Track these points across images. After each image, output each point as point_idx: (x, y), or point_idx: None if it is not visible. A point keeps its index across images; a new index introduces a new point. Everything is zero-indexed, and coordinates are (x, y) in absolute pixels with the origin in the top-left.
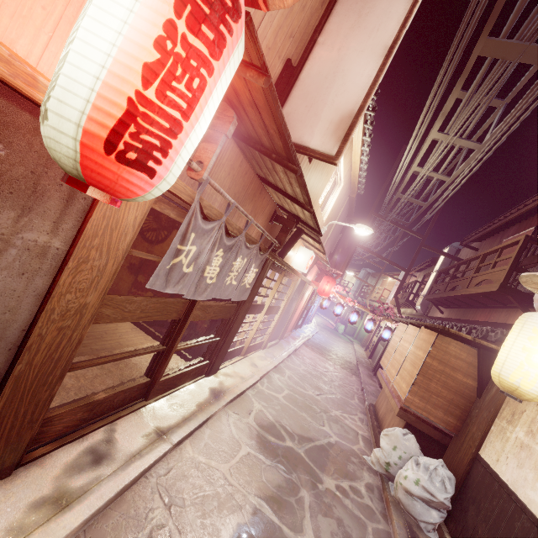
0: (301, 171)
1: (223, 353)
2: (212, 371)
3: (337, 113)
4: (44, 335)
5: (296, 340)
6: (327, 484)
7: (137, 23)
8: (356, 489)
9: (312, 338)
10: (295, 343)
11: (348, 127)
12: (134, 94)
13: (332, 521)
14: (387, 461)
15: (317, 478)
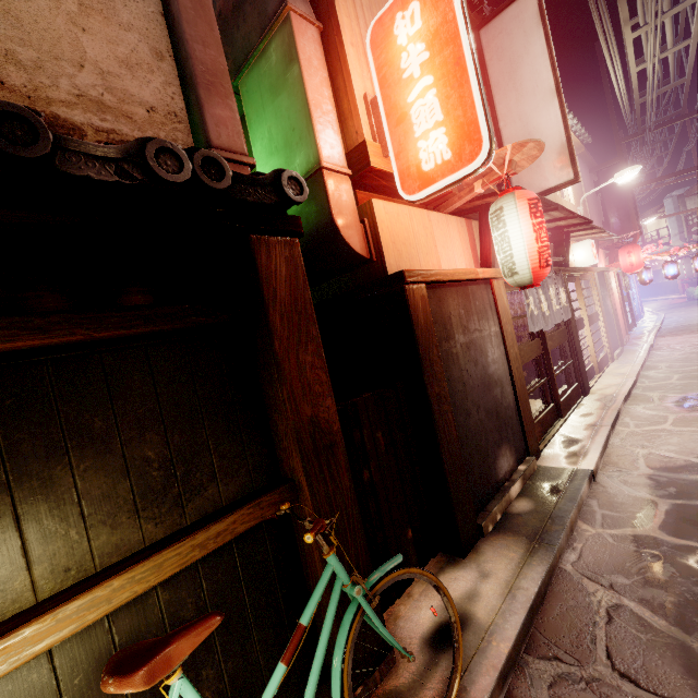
0: (557, 205)
1: (583, 372)
2: (585, 390)
3: (553, 154)
4: (515, 373)
5: (642, 338)
6: None
7: (525, 232)
8: None
9: (662, 327)
10: (644, 341)
11: (568, 155)
12: (537, 249)
13: None
14: None
15: None
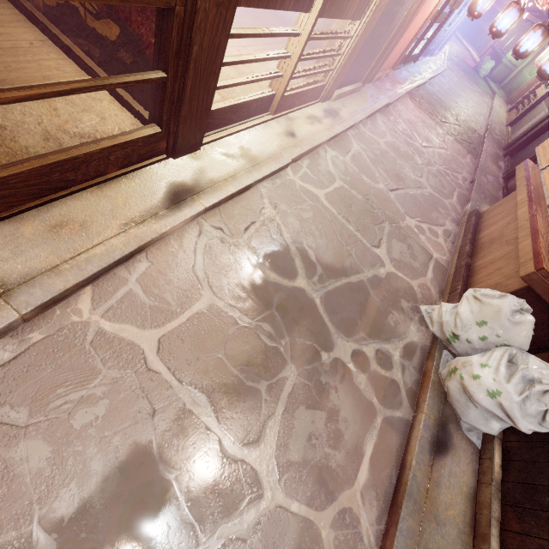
0: None
1: (194, 113)
2: (180, 148)
3: None
4: None
5: (396, 87)
6: (339, 352)
7: None
8: (386, 355)
9: (428, 83)
10: (392, 92)
11: None
12: None
13: (320, 415)
14: (456, 333)
15: (325, 343)
